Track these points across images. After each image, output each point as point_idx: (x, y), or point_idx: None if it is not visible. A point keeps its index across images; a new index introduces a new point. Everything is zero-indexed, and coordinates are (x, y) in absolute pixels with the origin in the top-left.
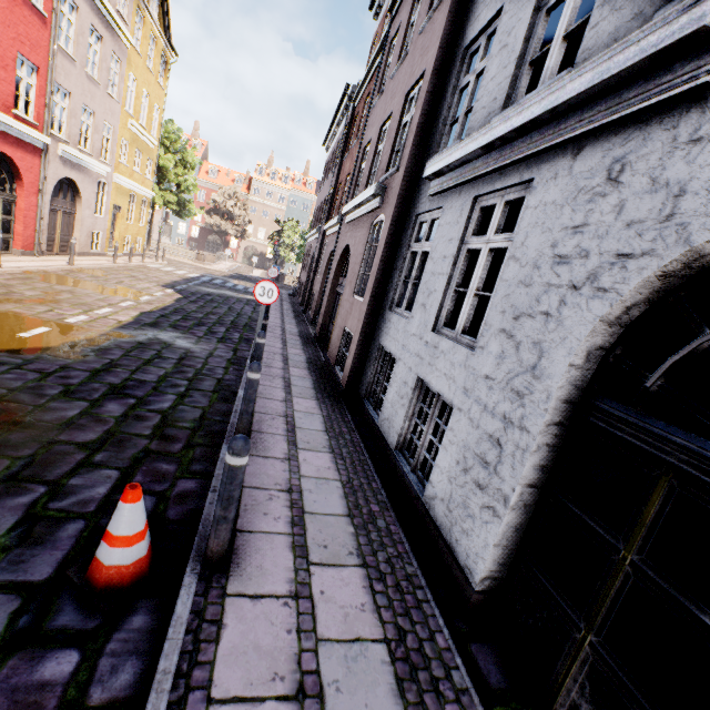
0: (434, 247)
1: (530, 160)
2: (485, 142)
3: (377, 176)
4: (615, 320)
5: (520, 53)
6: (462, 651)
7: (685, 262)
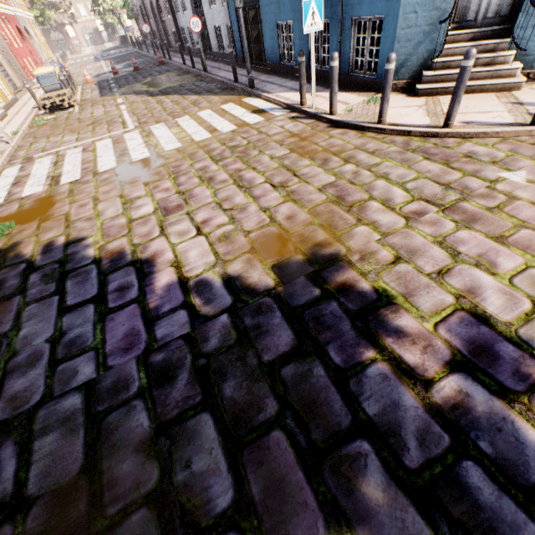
0: None
1: None
2: None
3: None
4: None
5: None
6: None
7: None
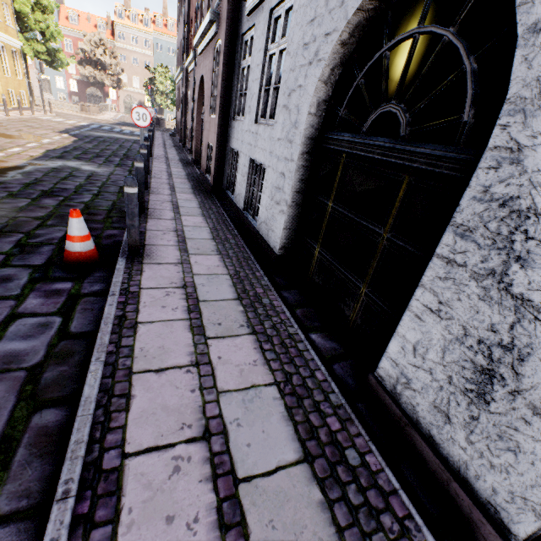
0: (252, 60)
1: None
2: None
3: (213, 4)
4: (327, 80)
5: None
6: (270, 279)
7: (349, 32)
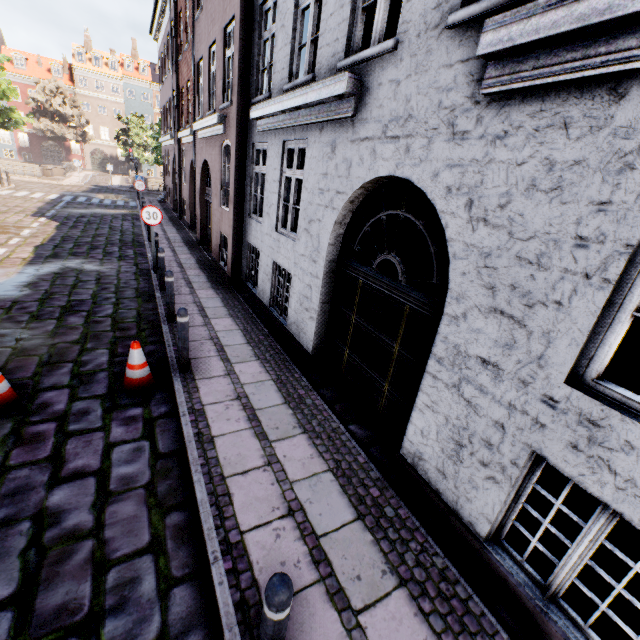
0: (267, 173)
1: (305, 126)
2: (280, 109)
3: (217, 102)
4: (341, 222)
5: (292, 39)
6: (307, 378)
7: (355, 197)
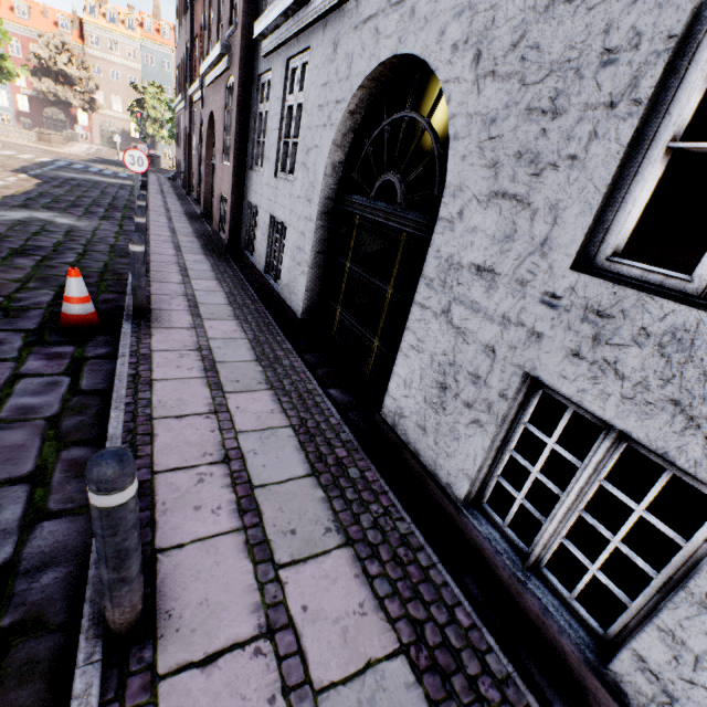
0: (270, 107)
1: (309, 30)
2: (281, 11)
3: (224, 32)
4: (341, 143)
5: None
6: (293, 345)
7: (356, 104)
